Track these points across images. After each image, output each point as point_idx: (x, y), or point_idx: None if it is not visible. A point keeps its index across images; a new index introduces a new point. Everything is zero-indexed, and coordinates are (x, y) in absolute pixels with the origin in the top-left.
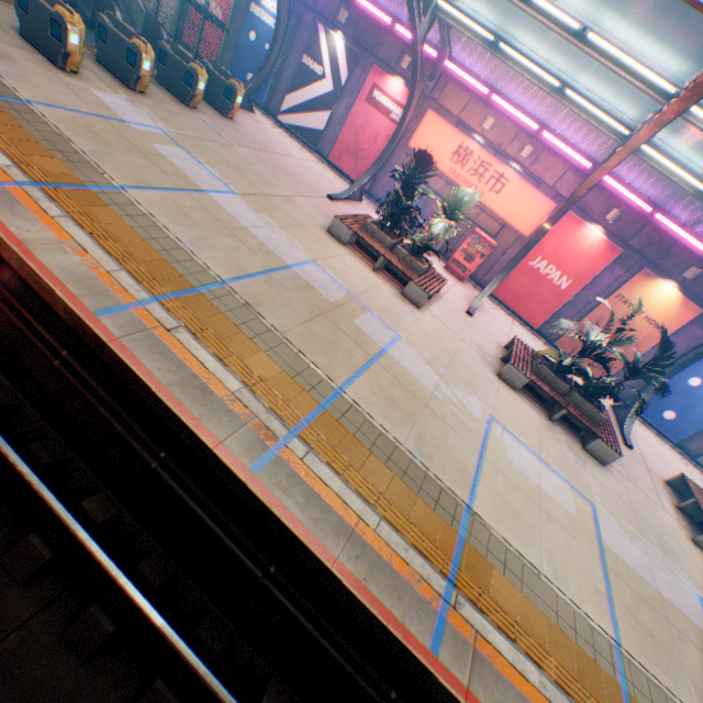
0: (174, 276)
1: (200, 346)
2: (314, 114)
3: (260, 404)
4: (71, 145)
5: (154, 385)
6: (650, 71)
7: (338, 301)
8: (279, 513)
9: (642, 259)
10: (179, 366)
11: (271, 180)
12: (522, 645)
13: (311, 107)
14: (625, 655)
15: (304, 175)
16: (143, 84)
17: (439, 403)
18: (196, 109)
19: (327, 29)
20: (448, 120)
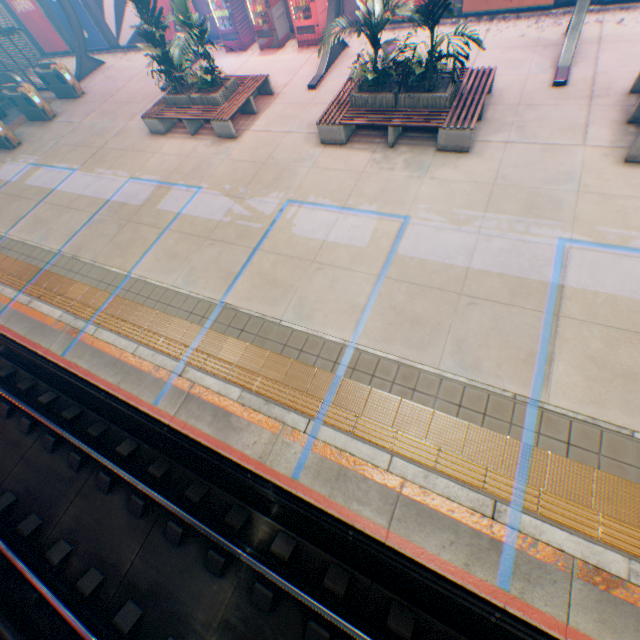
0: (32, 271)
1: (43, 304)
2: (127, 14)
3: (73, 317)
4: None
5: (19, 339)
6: None
7: (147, 199)
8: (75, 370)
9: None
10: (32, 322)
11: (110, 127)
12: (233, 379)
13: (120, 10)
14: (361, 349)
15: (144, 87)
16: (13, 139)
17: (225, 228)
18: (56, 117)
19: None
20: None
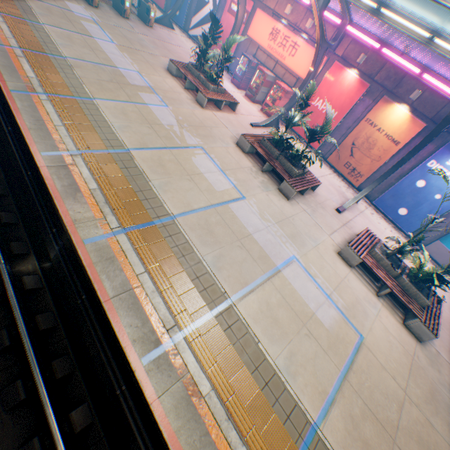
0: (39, 48)
1: (28, 64)
2: (204, 27)
3: (39, 84)
4: (32, 10)
5: None
6: None
7: (137, 85)
8: (10, 102)
9: (384, 90)
10: (10, 64)
11: (150, 48)
12: (99, 180)
13: (203, 22)
14: (176, 222)
15: (182, 54)
16: (96, 2)
17: (163, 129)
18: (128, 19)
19: None
20: (269, 13)
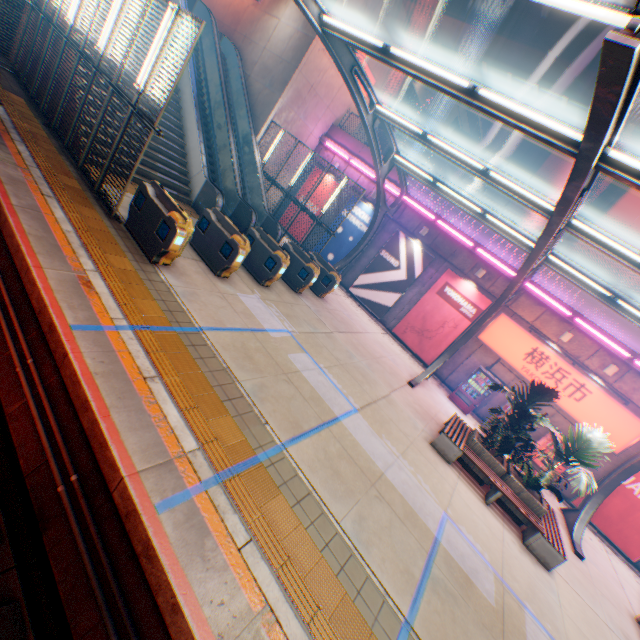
0: (364, 637)
1: None
2: (384, 293)
3: None
4: (236, 382)
5: None
6: None
7: (496, 598)
8: None
9: None
10: None
11: (369, 373)
12: None
13: (382, 286)
14: None
15: (383, 354)
16: (271, 280)
17: None
18: (300, 293)
19: (407, 236)
20: (520, 323)
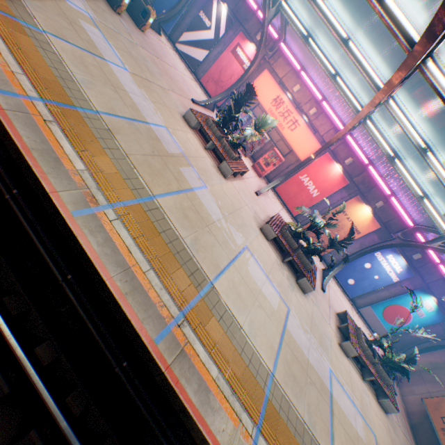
0: (62, 94)
1: (64, 138)
2: (199, 50)
3: (94, 183)
4: None
5: (20, 144)
6: (375, 74)
7: (174, 154)
8: (82, 241)
9: (357, 190)
10: (44, 142)
11: (157, 75)
12: (214, 356)
13: (198, 45)
14: (275, 381)
15: (181, 82)
16: None
17: (217, 228)
18: (120, 15)
19: None
20: (275, 79)
